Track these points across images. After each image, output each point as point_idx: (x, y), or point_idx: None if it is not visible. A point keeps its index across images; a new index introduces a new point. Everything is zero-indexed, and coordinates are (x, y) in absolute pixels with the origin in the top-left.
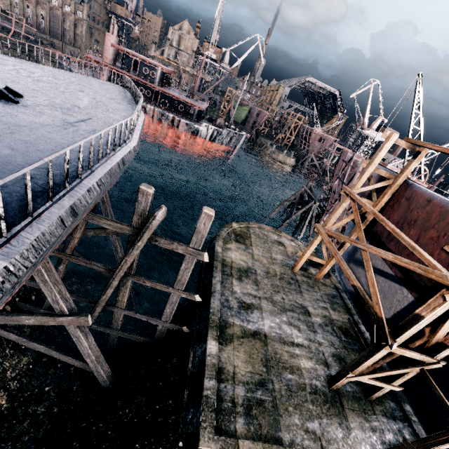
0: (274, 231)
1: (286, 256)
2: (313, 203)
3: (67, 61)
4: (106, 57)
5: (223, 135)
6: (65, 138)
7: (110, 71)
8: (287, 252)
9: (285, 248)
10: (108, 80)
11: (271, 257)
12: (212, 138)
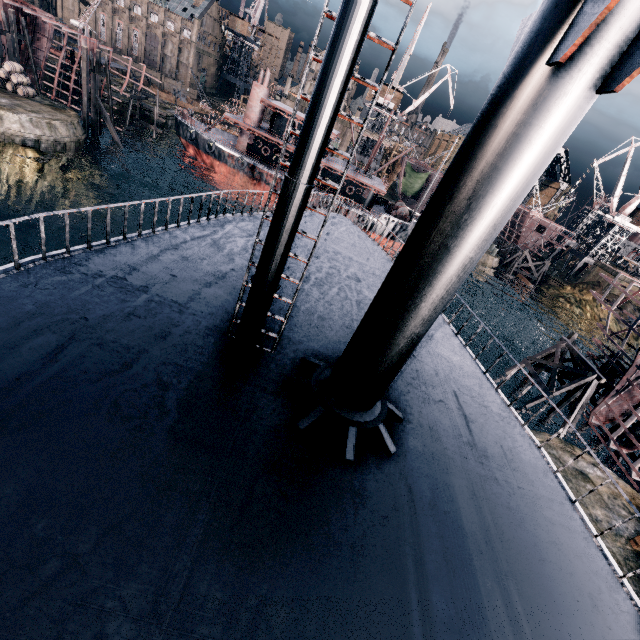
0: (563, 447)
1: (606, 508)
2: (593, 377)
3: (192, 120)
4: (250, 116)
5: (408, 230)
6: (537, 534)
7: (253, 137)
8: (603, 496)
9: (595, 485)
10: (248, 149)
11: (591, 516)
12: (392, 235)
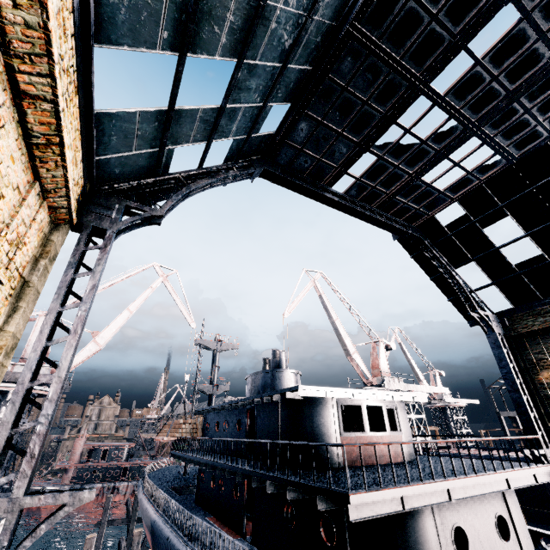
0: None
1: None
2: None
3: None
4: (75, 458)
5: None
6: None
7: (76, 470)
8: None
9: None
10: (72, 479)
11: None
12: None
